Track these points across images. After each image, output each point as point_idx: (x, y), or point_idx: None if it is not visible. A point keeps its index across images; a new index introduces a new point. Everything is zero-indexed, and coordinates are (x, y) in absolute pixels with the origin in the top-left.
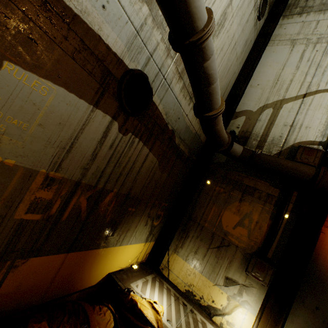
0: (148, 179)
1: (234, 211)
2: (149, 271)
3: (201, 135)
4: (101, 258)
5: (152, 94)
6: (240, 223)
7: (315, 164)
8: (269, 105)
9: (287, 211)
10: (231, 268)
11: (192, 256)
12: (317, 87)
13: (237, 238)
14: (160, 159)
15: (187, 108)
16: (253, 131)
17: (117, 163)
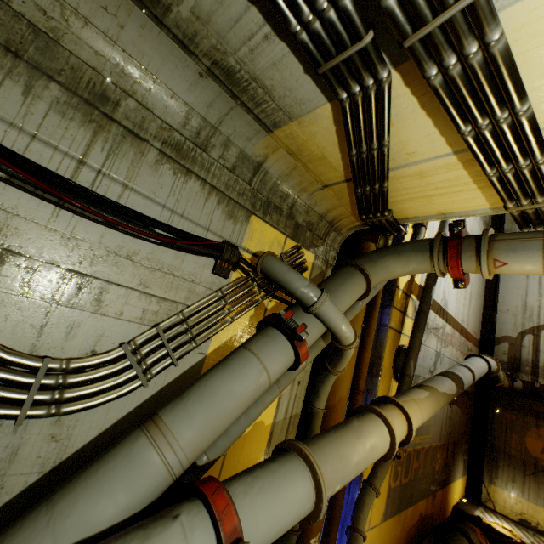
0: (458, 424)
1: (535, 437)
2: (476, 504)
3: None
4: (450, 492)
5: None
6: None
7: None
8: (527, 331)
9: None
10: None
11: (511, 485)
12: None
13: None
14: (461, 407)
15: None
16: (521, 357)
17: (450, 424)
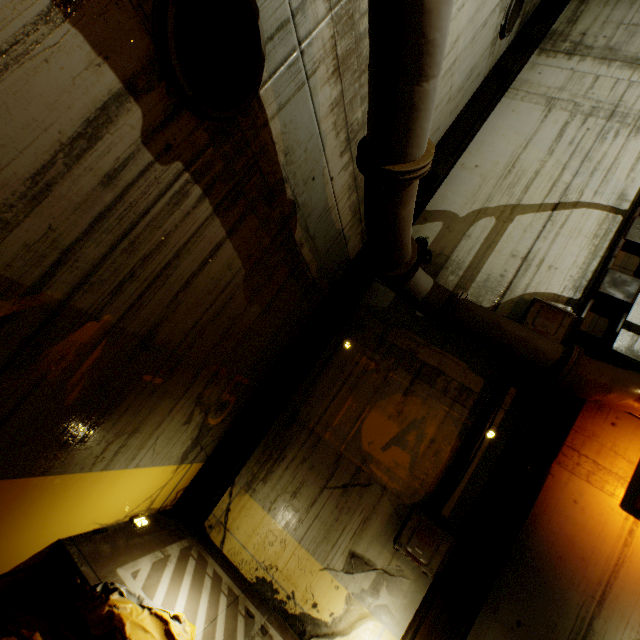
0: (213, 309)
1: (390, 414)
2: (178, 532)
3: (351, 239)
4: (37, 502)
5: (261, 71)
6: (399, 439)
7: (557, 340)
8: (490, 210)
9: (493, 425)
10: (366, 533)
11: (286, 502)
12: (579, 196)
13: (388, 471)
14: (251, 267)
15: (337, 162)
16: (453, 256)
17: (123, 239)
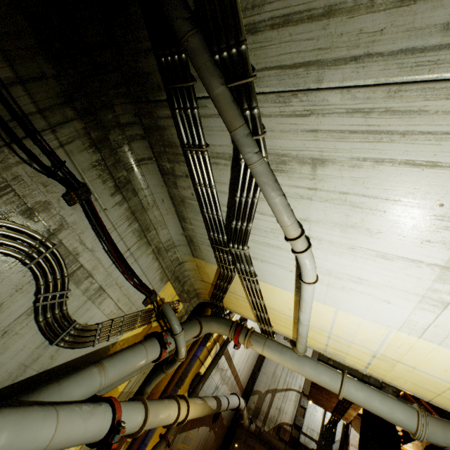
0: (209, 448)
1: None
2: None
3: None
4: None
5: None
6: None
7: (287, 440)
8: (270, 390)
9: None
10: None
11: None
12: (290, 386)
13: None
14: (216, 435)
15: None
16: (262, 408)
17: (204, 445)
